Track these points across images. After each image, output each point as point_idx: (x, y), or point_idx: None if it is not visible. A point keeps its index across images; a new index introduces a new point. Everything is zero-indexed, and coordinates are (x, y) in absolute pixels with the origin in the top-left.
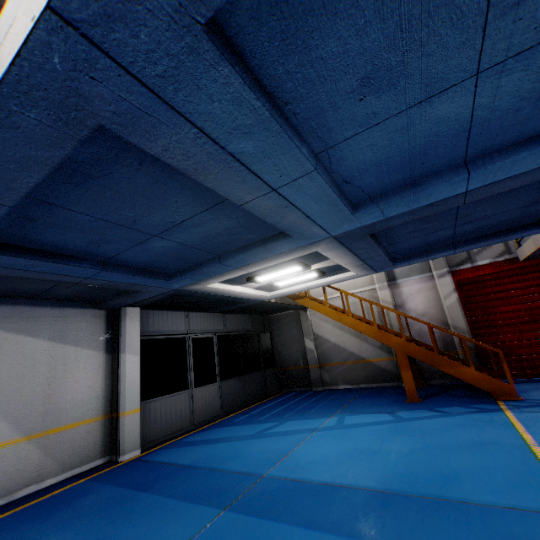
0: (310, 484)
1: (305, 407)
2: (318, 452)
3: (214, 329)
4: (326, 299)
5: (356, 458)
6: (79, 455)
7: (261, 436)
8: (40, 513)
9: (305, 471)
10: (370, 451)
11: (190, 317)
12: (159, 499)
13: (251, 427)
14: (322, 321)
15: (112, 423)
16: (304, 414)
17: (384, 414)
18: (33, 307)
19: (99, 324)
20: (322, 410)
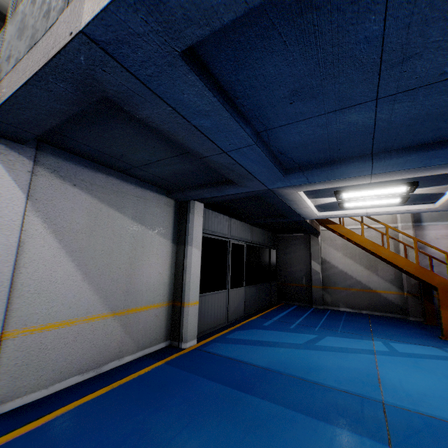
0: None
1: (326, 323)
2: (415, 382)
3: (245, 238)
4: (362, 228)
5: None
6: (149, 336)
7: (316, 348)
8: (144, 398)
9: (431, 406)
10: None
11: (231, 223)
12: (281, 410)
13: (292, 335)
14: (332, 248)
15: (174, 311)
16: (335, 331)
17: (433, 348)
18: (121, 181)
19: (169, 213)
20: (351, 330)
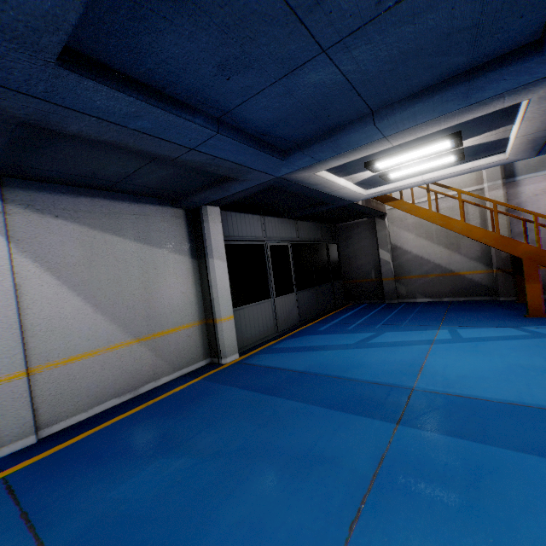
0: (489, 403)
1: (393, 318)
2: (461, 366)
3: (288, 237)
4: (429, 200)
5: (524, 376)
6: (185, 357)
7: (366, 346)
8: (174, 410)
9: (465, 386)
10: (537, 369)
11: (265, 222)
12: (302, 406)
13: (346, 336)
14: (403, 230)
15: (209, 329)
16: (399, 326)
17: (508, 329)
18: (111, 201)
19: (179, 225)
20: (418, 322)
